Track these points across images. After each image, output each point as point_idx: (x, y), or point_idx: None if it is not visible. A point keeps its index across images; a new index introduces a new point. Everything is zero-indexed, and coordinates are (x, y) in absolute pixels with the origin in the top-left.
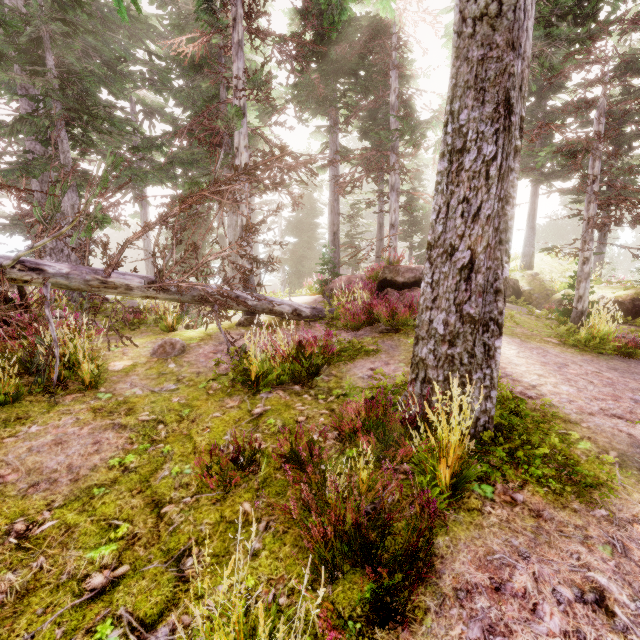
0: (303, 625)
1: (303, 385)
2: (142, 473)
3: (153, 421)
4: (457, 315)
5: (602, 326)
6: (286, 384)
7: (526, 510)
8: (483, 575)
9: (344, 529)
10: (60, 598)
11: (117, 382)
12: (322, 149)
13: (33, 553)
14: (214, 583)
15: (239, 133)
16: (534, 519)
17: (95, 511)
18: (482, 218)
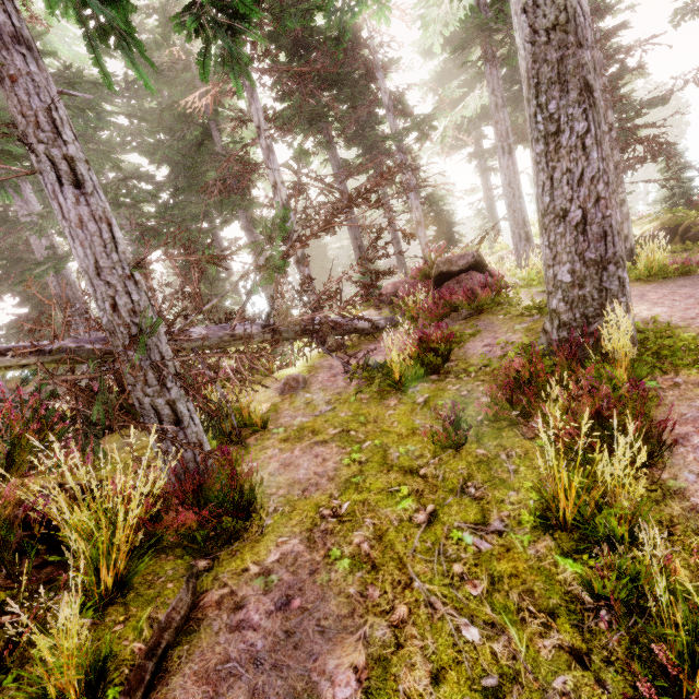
0: (585, 490)
1: (438, 373)
2: (376, 461)
3: (342, 432)
4: (584, 262)
5: (657, 255)
6: (421, 378)
7: (689, 385)
8: (686, 426)
9: (580, 427)
10: (408, 531)
11: (276, 419)
12: (323, 167)
13: (356, 521)
14: (504, 492)
15: (273, 171)
16: (698, 387)
17: (369, 489)
18: (587, 180)
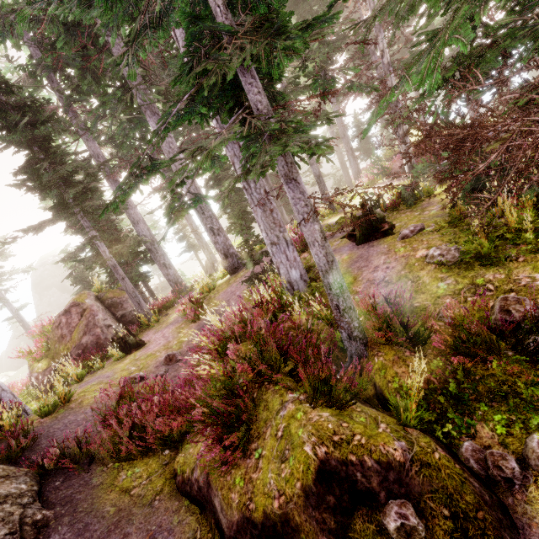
0: None
1: None
2: None
3: None
4: None
5: None
6: None
7: None
8: None
9: None
10: None
11: None
12: None
13: None
14: None
15: (391, 78)
16: None
17: None
18: None
